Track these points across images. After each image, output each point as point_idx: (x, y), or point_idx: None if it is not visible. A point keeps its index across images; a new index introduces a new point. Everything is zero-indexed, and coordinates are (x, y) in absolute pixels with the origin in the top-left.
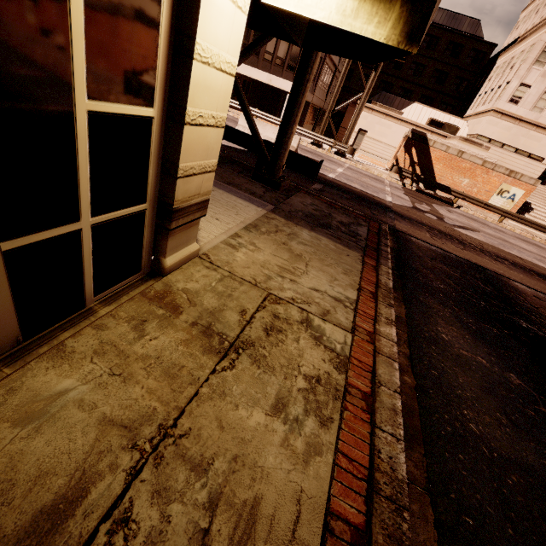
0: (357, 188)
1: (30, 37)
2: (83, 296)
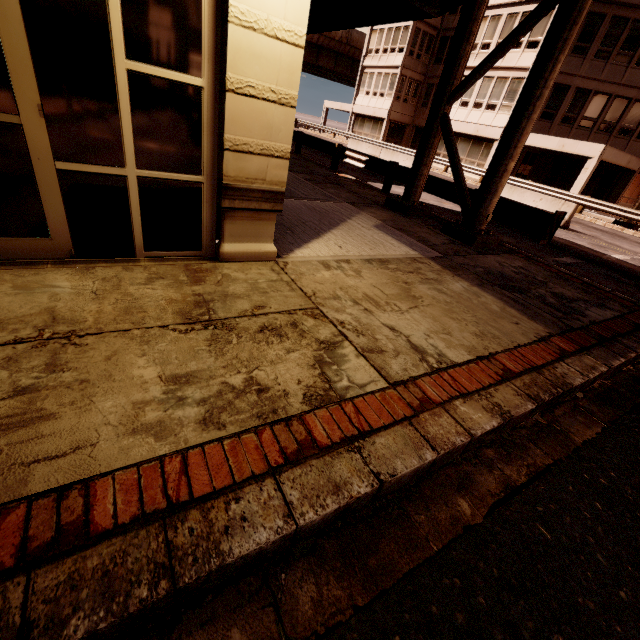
0: None
1: (74, 6)
2: (133, 244)
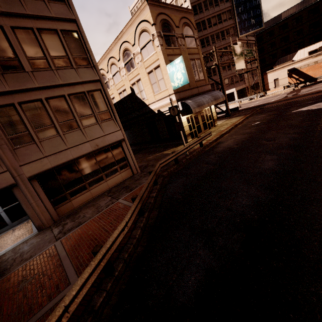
0: (260, 104)
1: (206, 113)
2: (210, 127)
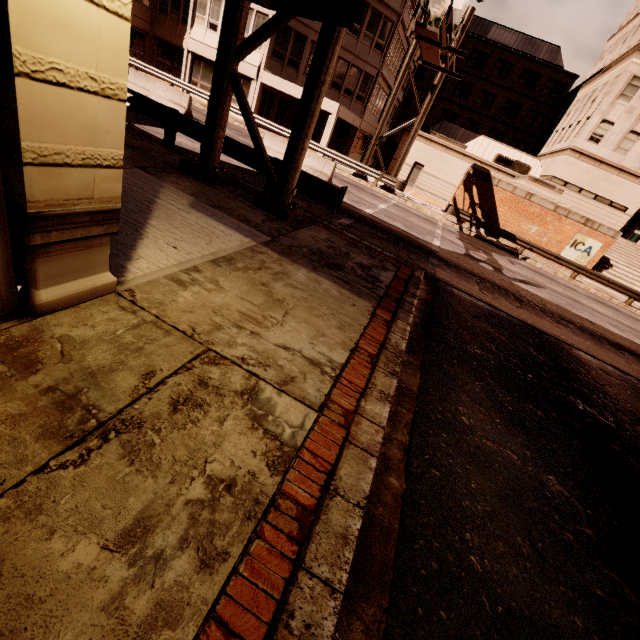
0: (399, 227)
1: None
2: None
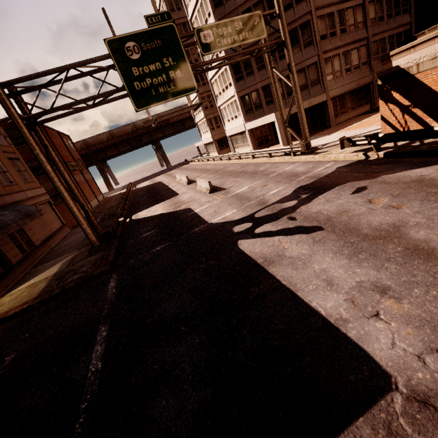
0: (202, 215)
1: None
2: None
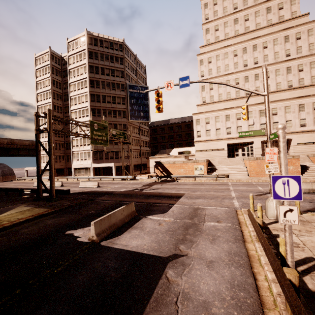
0: (110, 190)
1: None
2: None
